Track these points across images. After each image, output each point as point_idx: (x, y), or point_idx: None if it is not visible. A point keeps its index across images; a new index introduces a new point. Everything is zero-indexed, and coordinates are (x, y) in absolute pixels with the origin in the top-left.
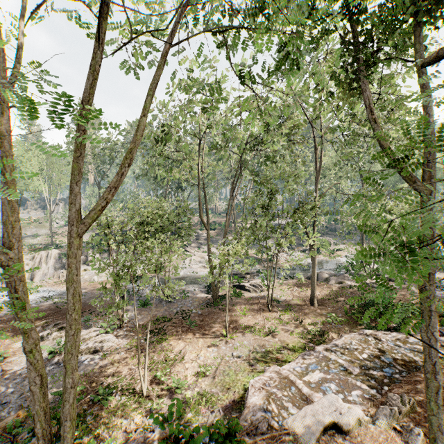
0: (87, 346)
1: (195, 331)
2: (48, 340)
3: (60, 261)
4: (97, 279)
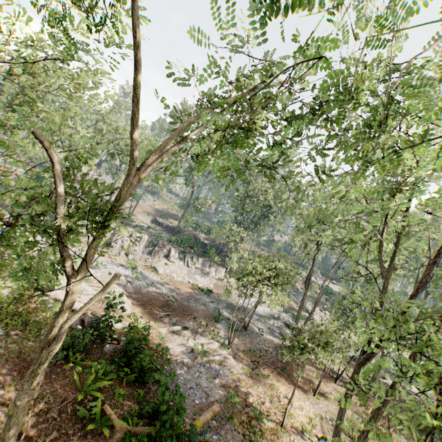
0: (219, 358)
1: (287, 378)
2: (180, 335)
3: (147, 246)
4: (176, 278)
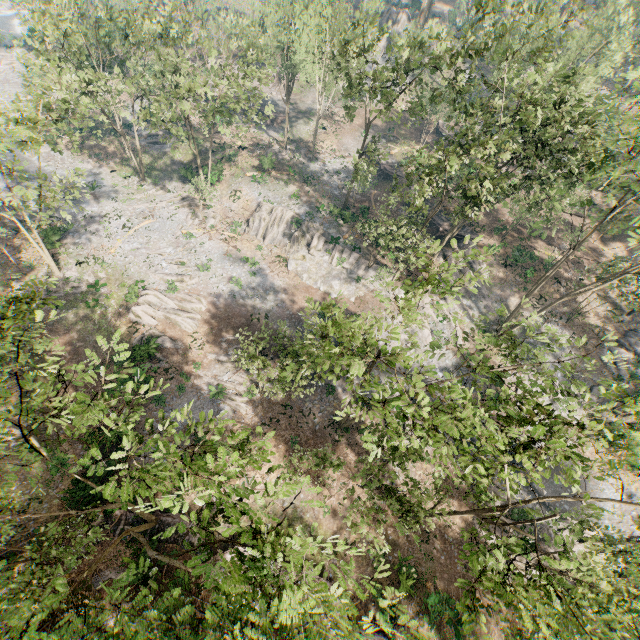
0: (229, 403)
1: (291, 449)
2: (224, 366)
3: (291, 226)
4: (305, 280)
